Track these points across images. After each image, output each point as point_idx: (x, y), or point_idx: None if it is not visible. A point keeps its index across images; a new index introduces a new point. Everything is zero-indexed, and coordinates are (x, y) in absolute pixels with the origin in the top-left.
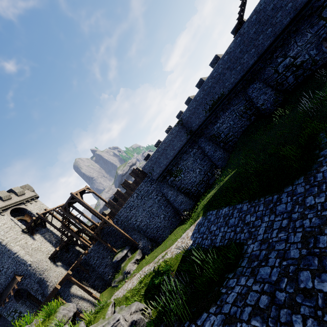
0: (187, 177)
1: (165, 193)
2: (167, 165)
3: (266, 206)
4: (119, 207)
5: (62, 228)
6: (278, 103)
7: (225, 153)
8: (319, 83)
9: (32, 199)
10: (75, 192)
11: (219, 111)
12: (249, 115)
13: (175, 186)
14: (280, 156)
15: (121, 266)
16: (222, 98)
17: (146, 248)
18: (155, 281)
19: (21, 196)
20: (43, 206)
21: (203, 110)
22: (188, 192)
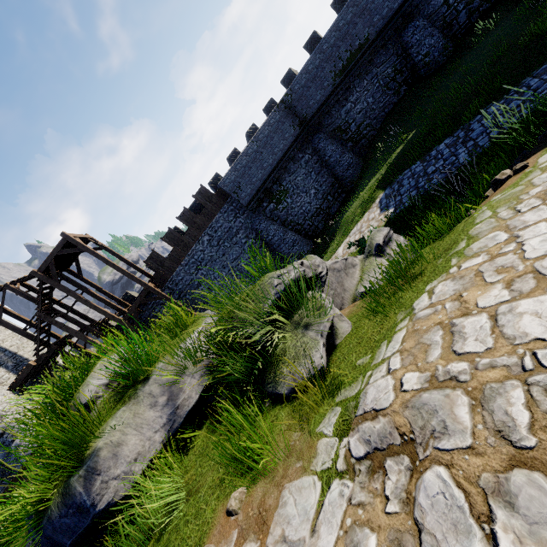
0: (296, 203)
1: (263, 230)
2: (266, 178)
3: (544, 73)
4: (174, 263)
5: (38, 319)
6: (449, 51)
7: (357, 157)
8: (514, 2)
9: None
10: (72, 235)
11: (353, 78)
12: (398, 85)
13: (278, 219)
14: (522, 43)
15: None
16: (364, 48)
17: None
18: None
19: None
20: None
21: (329, 74)
22: (299, 230)
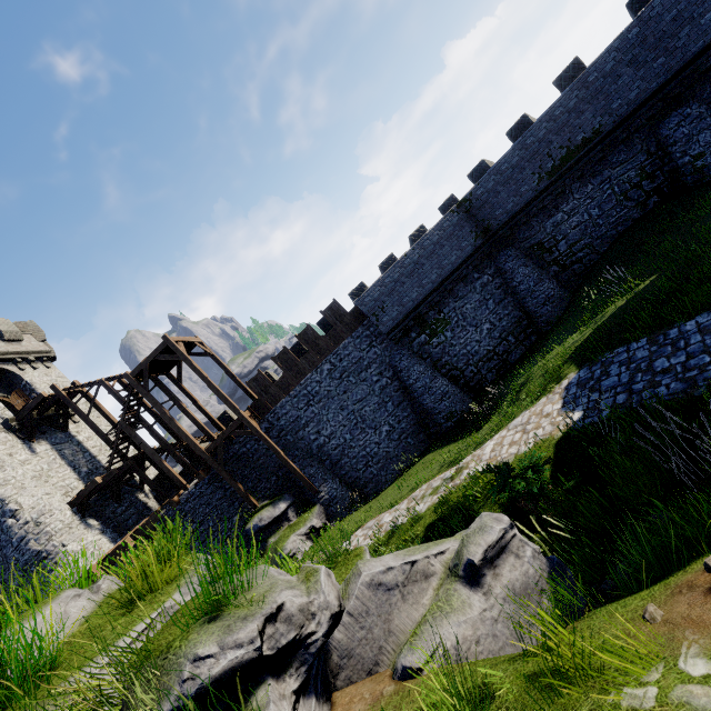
0: (459, 340)
1: (404, 369)
2: (420, 301)
3: None
4: (281, 392)
5: (119, 428)
6: None
7: (562, 289)
8: None
9: (39, 359)
10: (175, 339)
11: (571, 181)
12: (644, 194)
13: (428, 357)
14: None
15: (267, 544)
16: (592, 143)
17: (339, 503)
18: (516, 484)
19: (11, 344)
20: (63, 381)
21: (533, 173)
22: (456, 377)
